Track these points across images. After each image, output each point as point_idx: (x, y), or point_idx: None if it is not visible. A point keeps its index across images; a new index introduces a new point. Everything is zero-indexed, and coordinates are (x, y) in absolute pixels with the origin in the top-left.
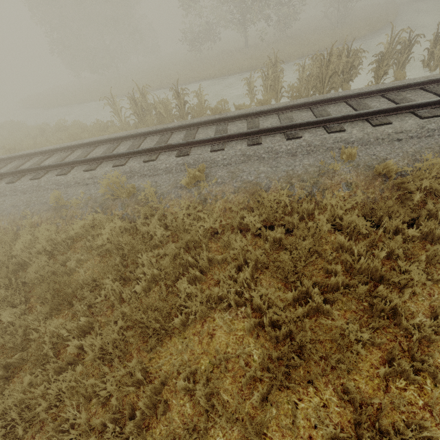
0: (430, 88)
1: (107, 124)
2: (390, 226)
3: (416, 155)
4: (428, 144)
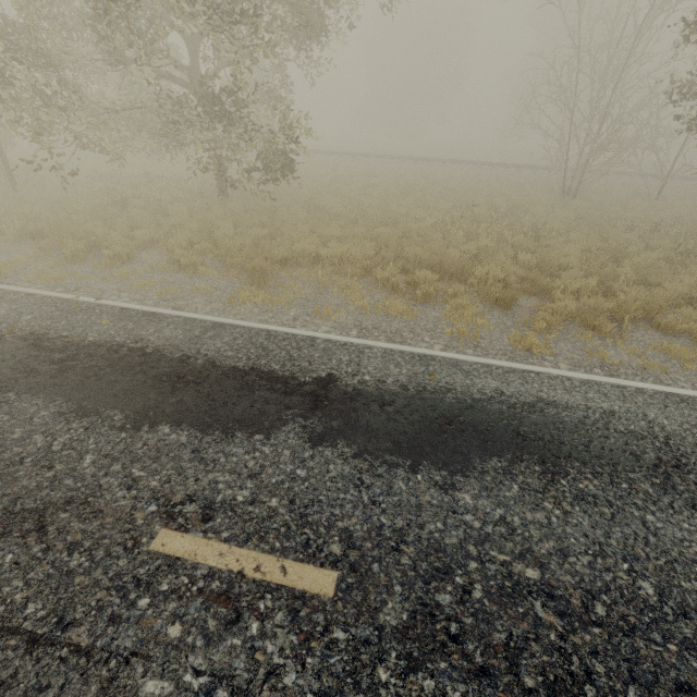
0: None
1: None
2: None
3: None
4: None
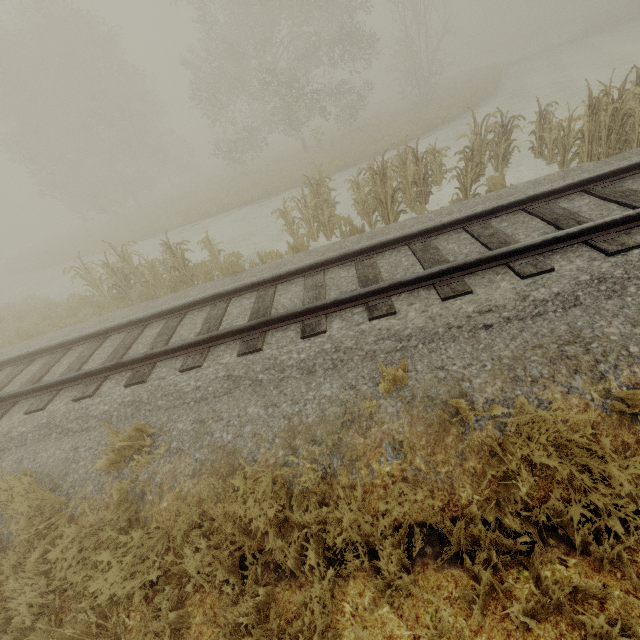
0: (535, 208)
1: (83, 302)
2: (470, 591)
3: (517, 368)
4: (537, 335)
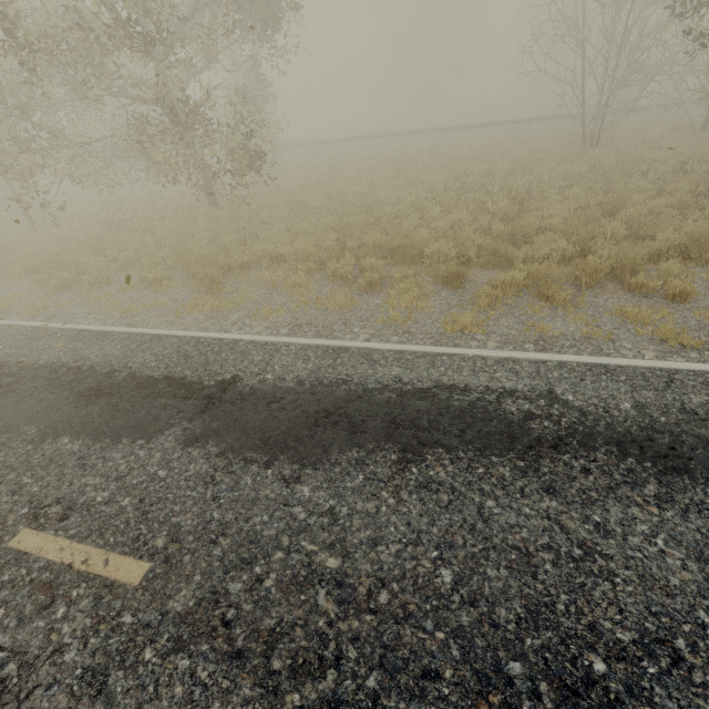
0: None
1: None
2: None
3: None
4: None
